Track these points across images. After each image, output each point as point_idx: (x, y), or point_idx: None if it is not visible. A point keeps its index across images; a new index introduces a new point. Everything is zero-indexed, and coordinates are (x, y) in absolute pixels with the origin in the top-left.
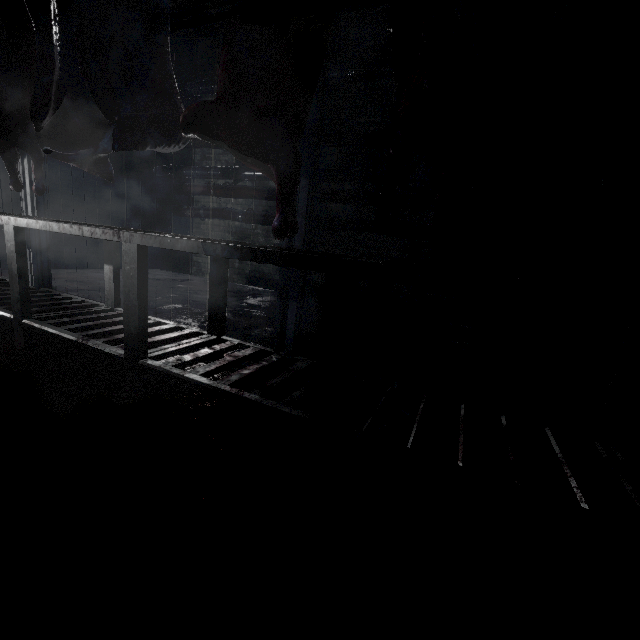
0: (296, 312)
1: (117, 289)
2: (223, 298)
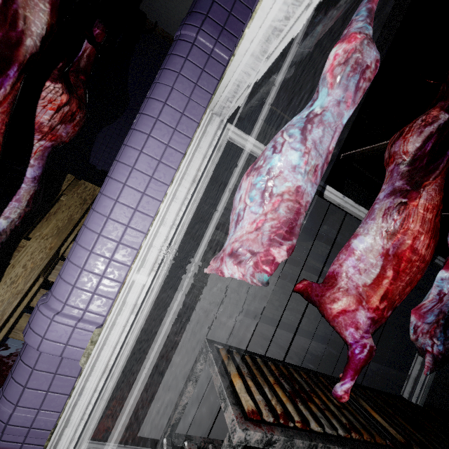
0: None
1: None
2: None
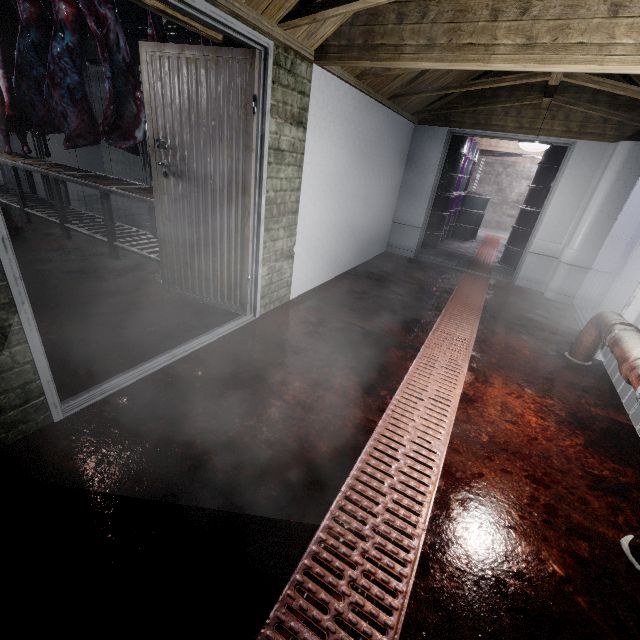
0: (47, 183)
1: (4, 176)
2: (31, 179)
